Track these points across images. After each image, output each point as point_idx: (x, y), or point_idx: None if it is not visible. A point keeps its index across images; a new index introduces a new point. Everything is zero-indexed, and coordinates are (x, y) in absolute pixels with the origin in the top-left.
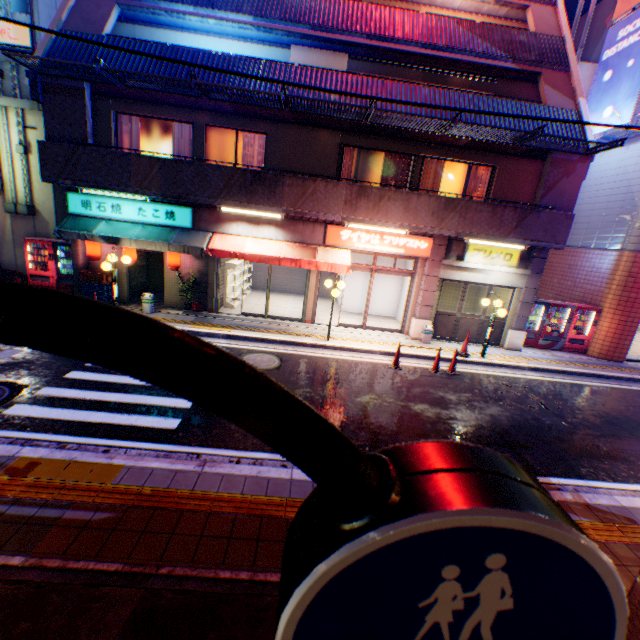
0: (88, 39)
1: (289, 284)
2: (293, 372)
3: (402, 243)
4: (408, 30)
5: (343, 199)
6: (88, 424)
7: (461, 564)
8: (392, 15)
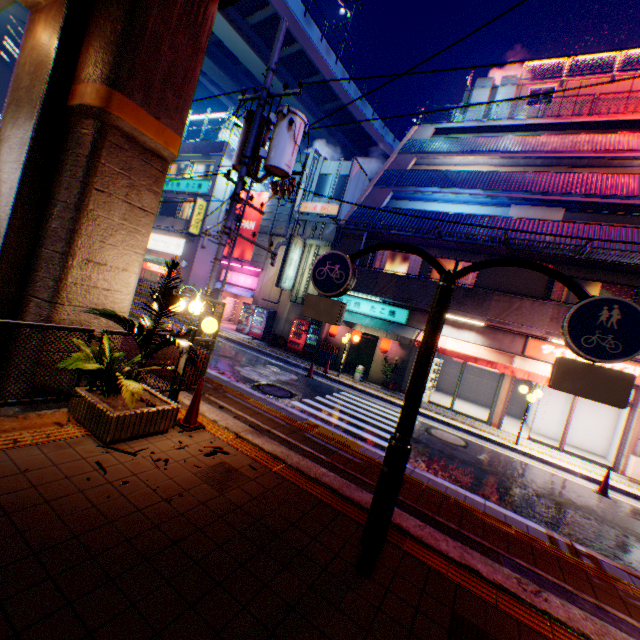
0: (372, 210)
1: (472, 392)
2: (478, 453)
3: (617, 367)
4: (631, 188)
5: (548, 316)
6: (333, 423)
7: (606, 307)
8: (613, 179)
